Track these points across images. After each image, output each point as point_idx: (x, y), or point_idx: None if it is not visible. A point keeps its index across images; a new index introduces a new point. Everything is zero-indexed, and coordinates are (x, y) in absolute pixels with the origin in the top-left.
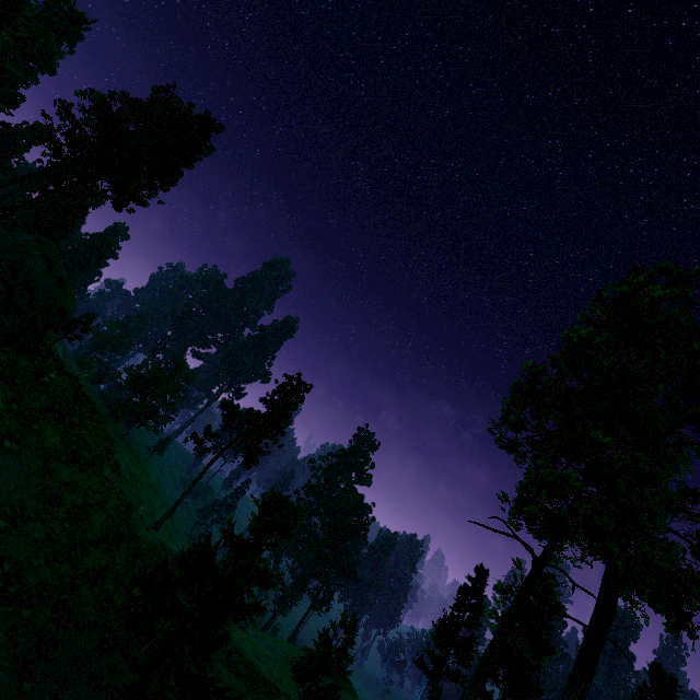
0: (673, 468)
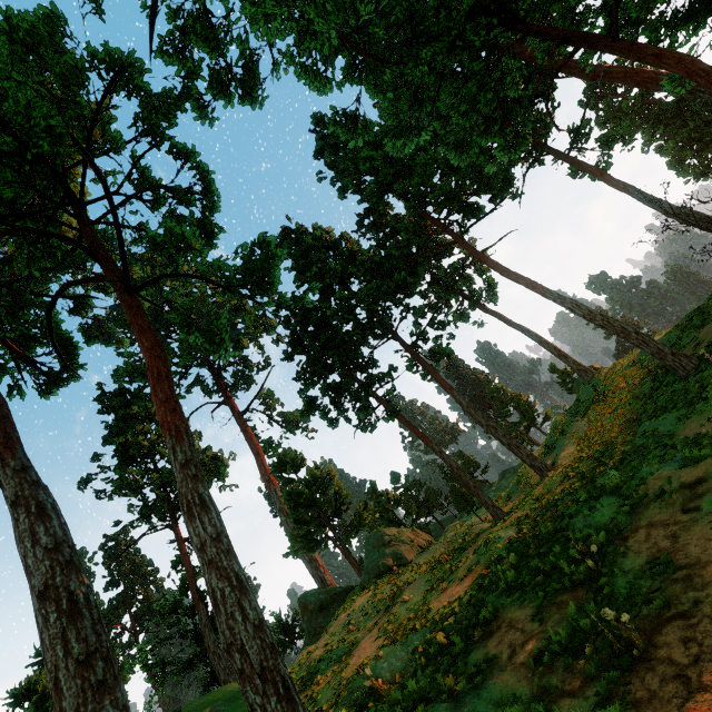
0: None
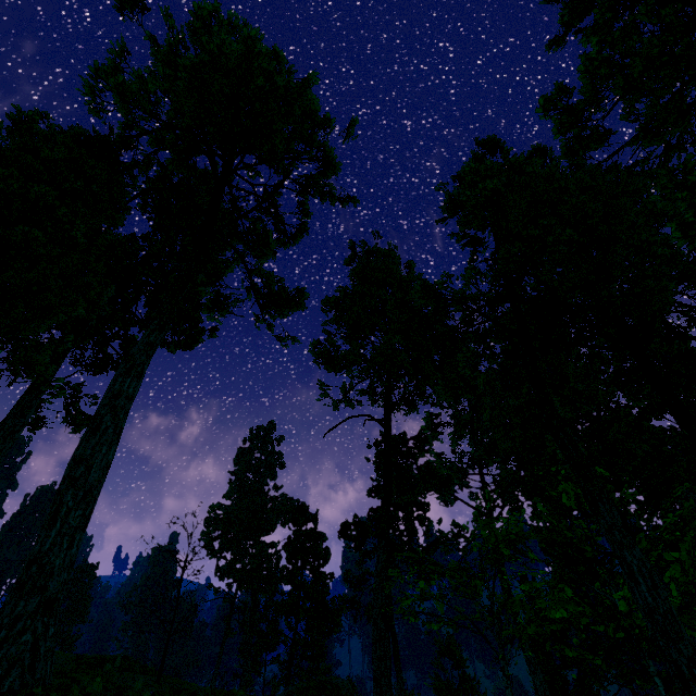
0: (268, 531)
